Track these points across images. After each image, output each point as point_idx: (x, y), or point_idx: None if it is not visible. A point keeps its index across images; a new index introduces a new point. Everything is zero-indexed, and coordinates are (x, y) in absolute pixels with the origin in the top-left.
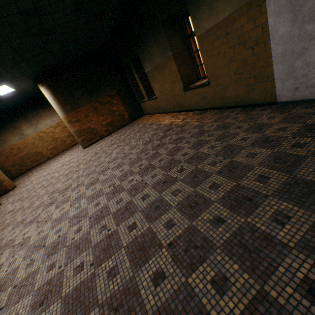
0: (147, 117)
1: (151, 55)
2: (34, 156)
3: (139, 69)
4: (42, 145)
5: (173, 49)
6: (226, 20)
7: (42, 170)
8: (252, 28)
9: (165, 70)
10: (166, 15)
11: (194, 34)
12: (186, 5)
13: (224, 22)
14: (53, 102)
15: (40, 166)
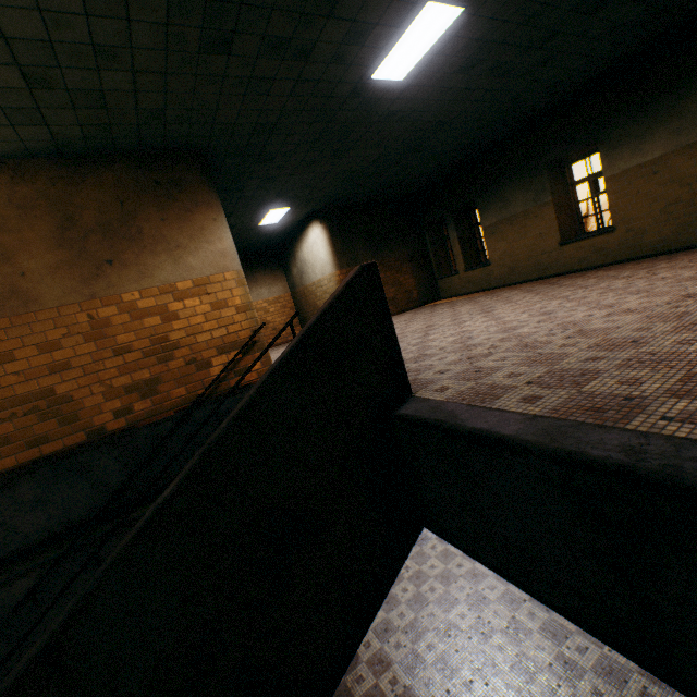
0: (457, 298)
1: (507, 203)
2: None
3: (459, 226)
4: None
5: (553, 194)
6: (655, 160)
7: None
8: (691, 167)
9: (529, 220)
10: (558, 157)
11: (581, 181)
12: (584, 150)
13: (652, 162)
14: (328, 249)
15: None
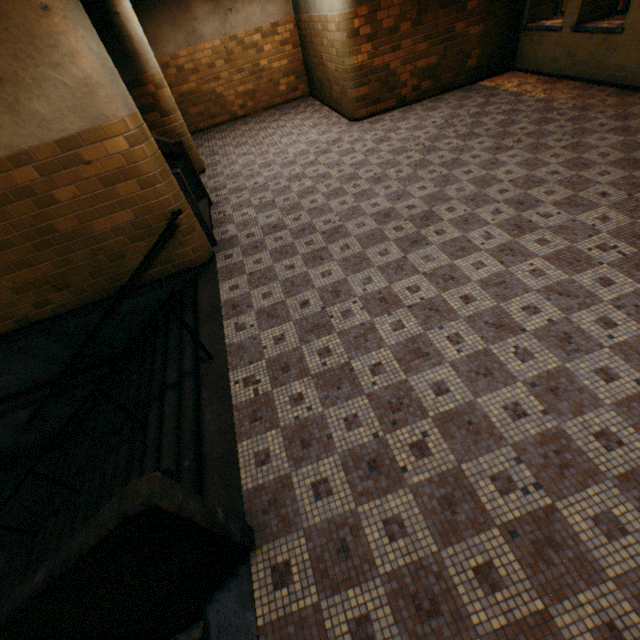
0: (534, 83)
1: None
2: (206, 103)
3: None
4: (227, 79)
5: None
6: None
7: (248, 145)
8: None
9: None
10: None
11: None
12: None
13: None
14: None
15: (222, 132)
